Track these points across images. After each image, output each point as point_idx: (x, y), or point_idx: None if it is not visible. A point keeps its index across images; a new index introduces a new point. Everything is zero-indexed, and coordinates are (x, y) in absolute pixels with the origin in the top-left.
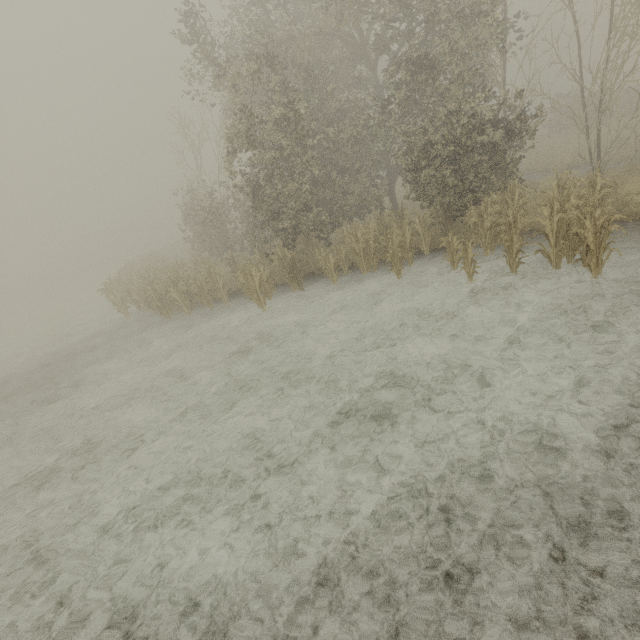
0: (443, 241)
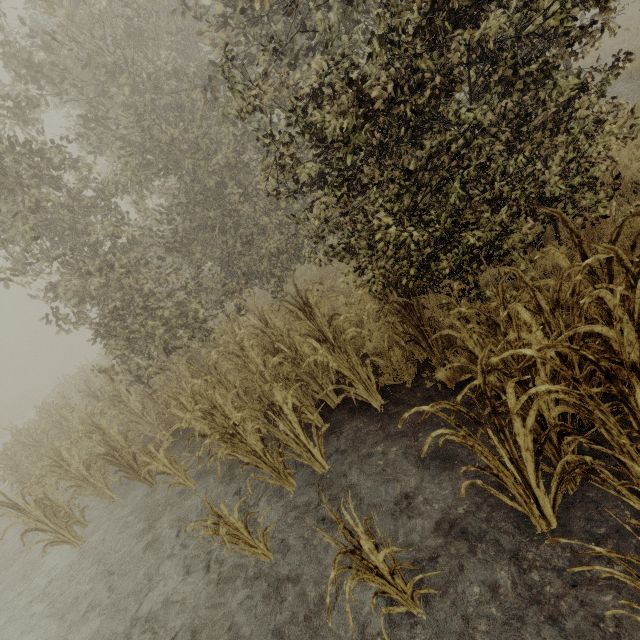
0: (421, 354)
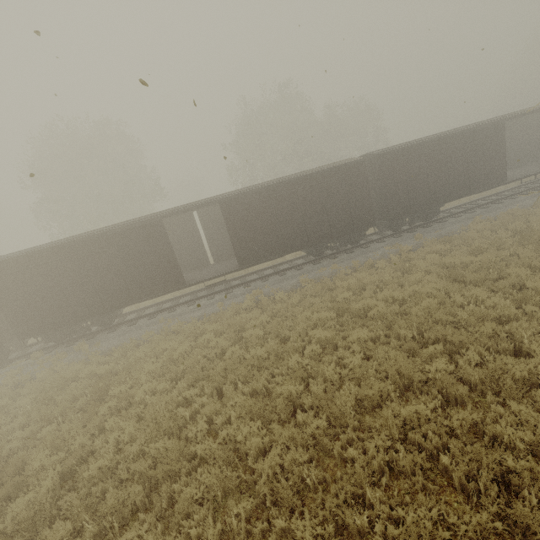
0: None
